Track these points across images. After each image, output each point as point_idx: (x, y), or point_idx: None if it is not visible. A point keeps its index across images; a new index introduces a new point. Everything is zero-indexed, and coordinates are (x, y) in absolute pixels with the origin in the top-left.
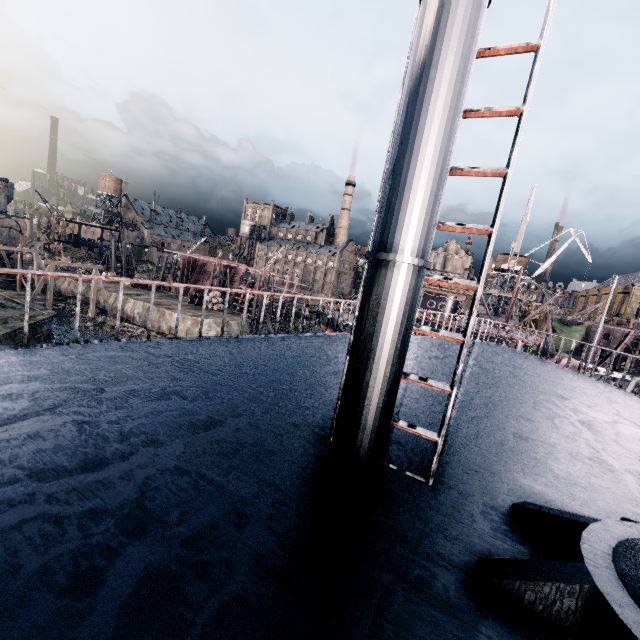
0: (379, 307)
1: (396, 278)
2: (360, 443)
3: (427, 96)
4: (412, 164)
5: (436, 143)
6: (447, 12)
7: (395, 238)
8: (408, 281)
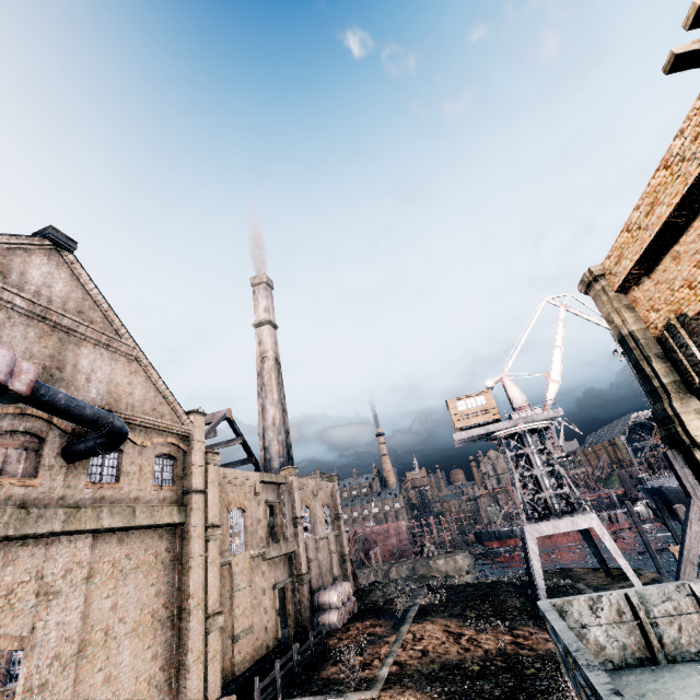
0: None
1: None
2: None
3: None
4: None
5: None
6: None
7: None
8: None
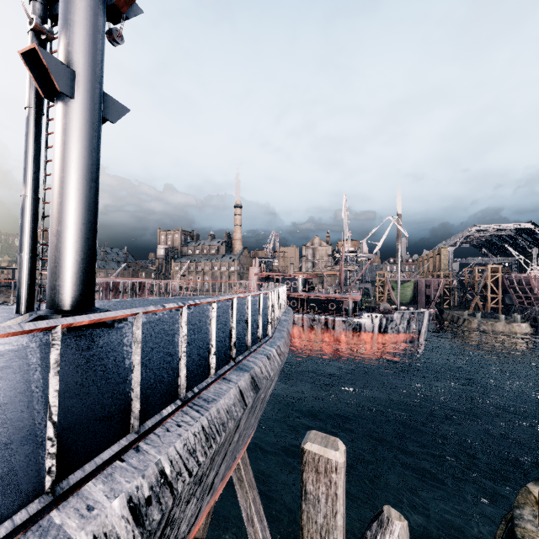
0: (19, 266)
1: (21, 259)
2: (19, 301)
3: (21, 220)
4: (21, 234)
5: (25, 229)
6: (22, 203)
7: (20, 250)
8: (24, 259)
